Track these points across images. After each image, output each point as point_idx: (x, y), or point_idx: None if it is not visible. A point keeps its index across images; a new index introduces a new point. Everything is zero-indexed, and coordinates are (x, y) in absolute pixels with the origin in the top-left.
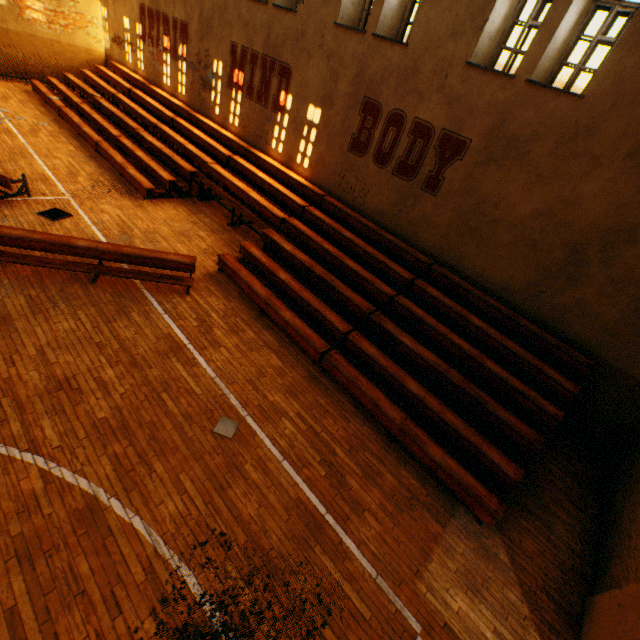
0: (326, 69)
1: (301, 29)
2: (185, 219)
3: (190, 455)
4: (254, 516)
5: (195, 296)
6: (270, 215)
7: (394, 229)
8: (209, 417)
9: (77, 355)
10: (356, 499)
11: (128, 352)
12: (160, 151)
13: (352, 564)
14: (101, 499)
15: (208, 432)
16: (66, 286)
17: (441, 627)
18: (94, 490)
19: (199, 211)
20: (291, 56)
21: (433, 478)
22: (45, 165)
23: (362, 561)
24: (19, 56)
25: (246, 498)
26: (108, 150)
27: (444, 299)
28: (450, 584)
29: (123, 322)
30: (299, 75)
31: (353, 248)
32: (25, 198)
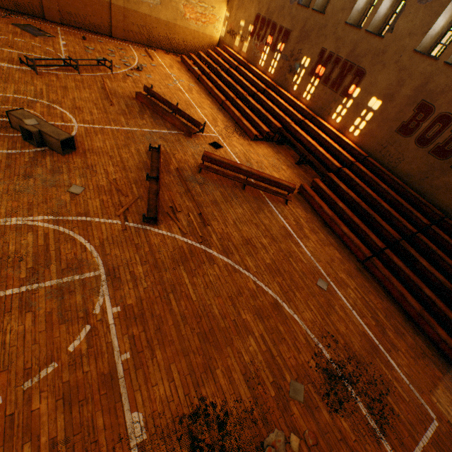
0: (395, 77)
1: (383, 49)
2: (272, 156)
3: (309, 293)
4: (344, 332)
5: (290, 206)
6: (330, 163)
7: (416, 188)
8: (313, 276)
9: (248, 228)
10: (392, 343)
11: (268, 232)
12: (259, 111)
13: (395, 373)
14: (279, 301)
15: (314, 284)
16: (233, 189)
17: (446, 421)
18: (275, 296)
19: (278, 151)
20: (368, 64)
21: (434, 347)
22: (201, 113)
23: (400, 374)
24: (176, 39)
25: (339, 323)
26: (230, 106)
27: (451, 242)
28: (449, 404)
29: (262, 214)
30: (371, 77)
31: (385, 195)
32: (200, 134)
